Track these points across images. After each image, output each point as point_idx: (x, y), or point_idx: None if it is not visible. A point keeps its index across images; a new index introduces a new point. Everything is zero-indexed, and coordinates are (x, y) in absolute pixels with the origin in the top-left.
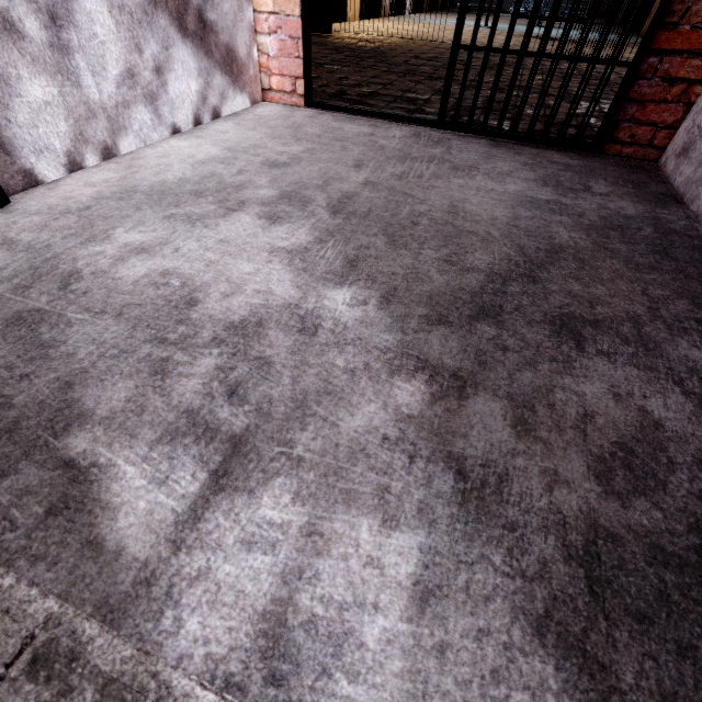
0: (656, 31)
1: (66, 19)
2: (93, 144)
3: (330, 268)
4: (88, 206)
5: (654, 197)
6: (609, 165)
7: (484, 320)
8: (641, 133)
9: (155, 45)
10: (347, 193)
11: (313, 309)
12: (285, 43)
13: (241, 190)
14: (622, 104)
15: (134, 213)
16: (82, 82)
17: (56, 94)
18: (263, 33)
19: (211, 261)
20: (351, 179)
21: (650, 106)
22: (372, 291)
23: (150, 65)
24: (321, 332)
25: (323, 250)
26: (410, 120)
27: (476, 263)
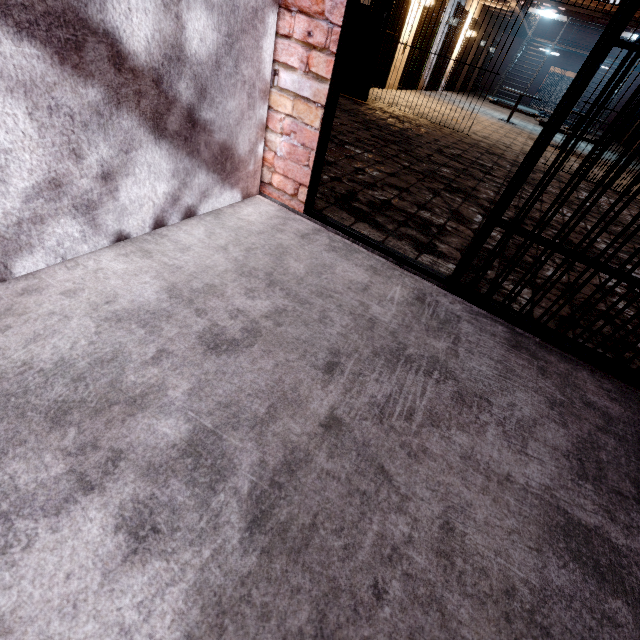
0: None
1: None
2: None
3: None
4: None
5: None
6: None
7: None
8: None
9: (107, 148)
10: (292, 453)
11: None
12: (296, 148)
13: (134, 413)
14: None
15: None
16: None
17: None
18: (275, 131)
19: None
20: (311, 406)
21: None
22: None
23: (94, 171)
24: None
25: None
26: (417, 268)
27: None
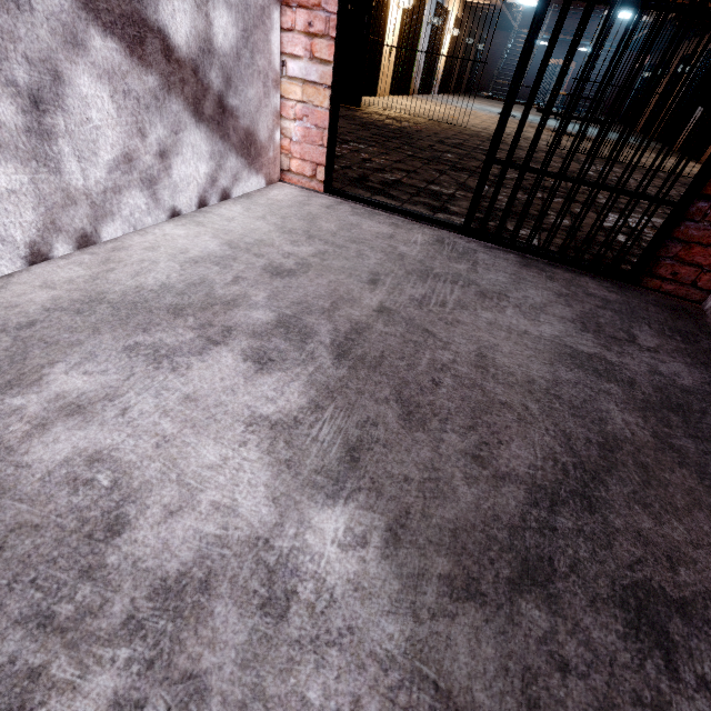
0: (709, 178)
1: (53, 103)
2: (68, 232)
3: (323, 461)
4: (32, 322)
5: (709, 359)
6: (650, 303)
7: (530, 592)
8: (684, 272)
9: (162, 129)
10: (357, 324)
11: (288, 553)
12: (310, 130)
13: (232, 309)
14: (665, 241)
15: (88, 338)
16: (64, 168)
17: (26, 182)
18: (288, 118)
19: (164, 437)
20: (364, 301)
21: (696, 248)
22: (375, 514)
23: (154, 149)
24: (295, 611)
25: (317, 425)
26: (434, 221)
27: (513, 465)
